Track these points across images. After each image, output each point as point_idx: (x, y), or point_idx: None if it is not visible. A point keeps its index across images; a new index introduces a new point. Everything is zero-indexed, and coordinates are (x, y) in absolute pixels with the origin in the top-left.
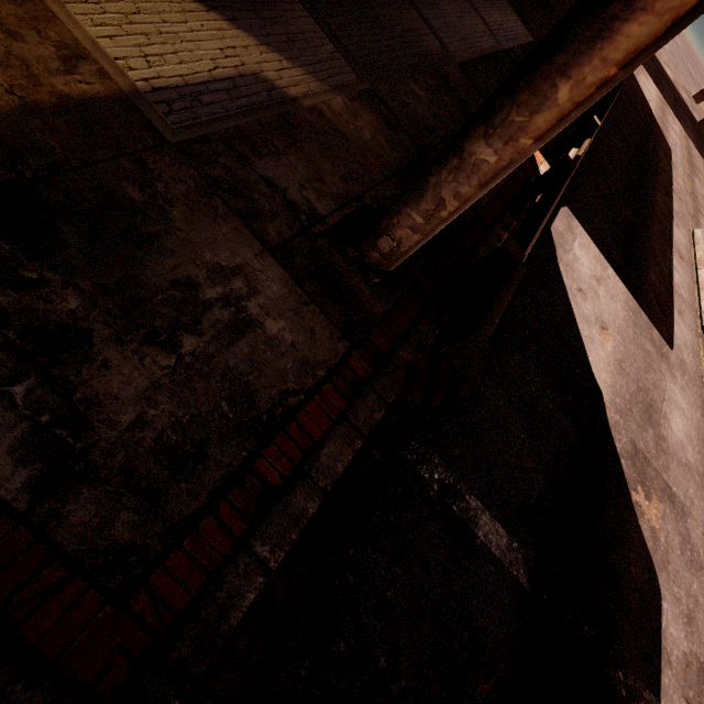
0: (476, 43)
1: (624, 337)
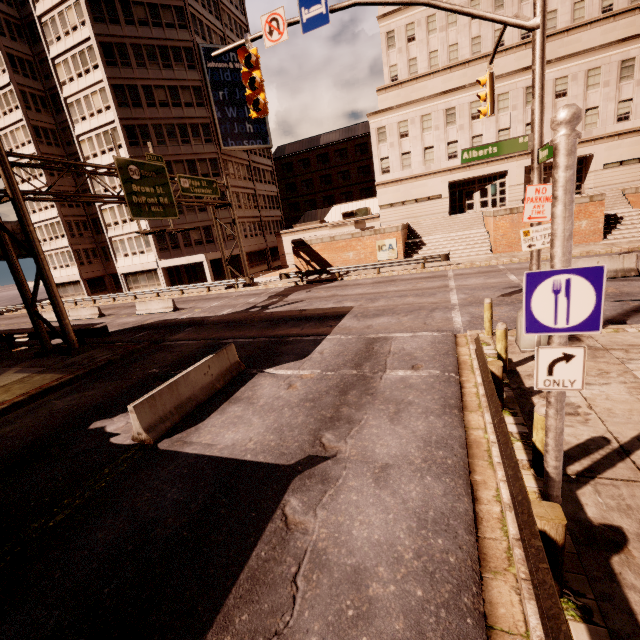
0: None
1: None
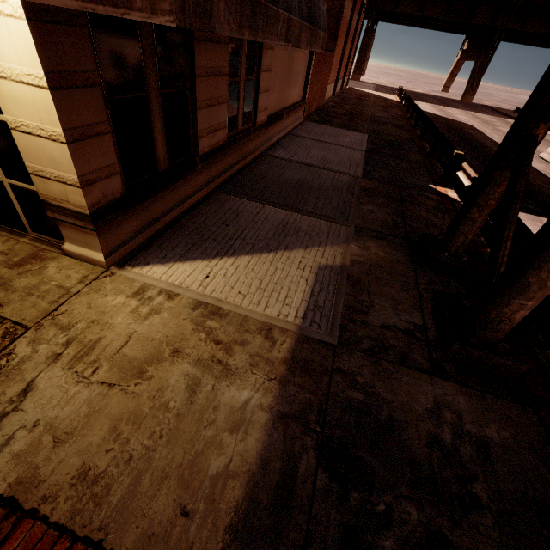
0: (355, 160)
1: None
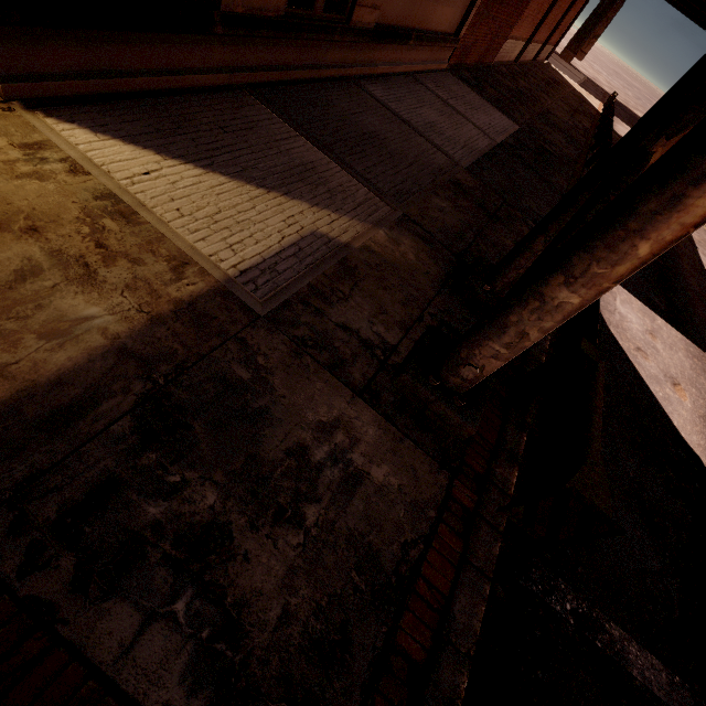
0: (475, 146)
1: (698, 388)
